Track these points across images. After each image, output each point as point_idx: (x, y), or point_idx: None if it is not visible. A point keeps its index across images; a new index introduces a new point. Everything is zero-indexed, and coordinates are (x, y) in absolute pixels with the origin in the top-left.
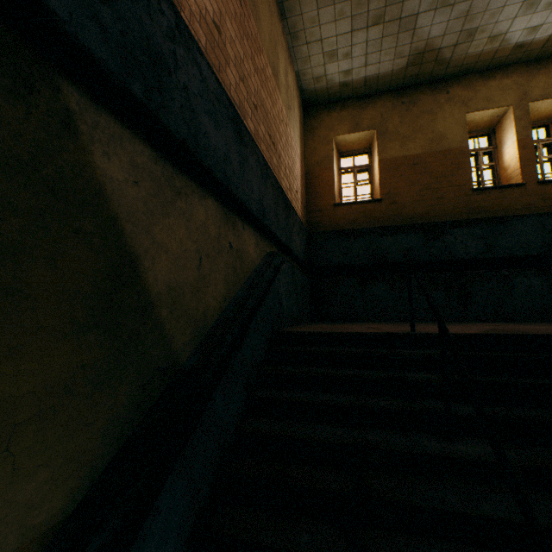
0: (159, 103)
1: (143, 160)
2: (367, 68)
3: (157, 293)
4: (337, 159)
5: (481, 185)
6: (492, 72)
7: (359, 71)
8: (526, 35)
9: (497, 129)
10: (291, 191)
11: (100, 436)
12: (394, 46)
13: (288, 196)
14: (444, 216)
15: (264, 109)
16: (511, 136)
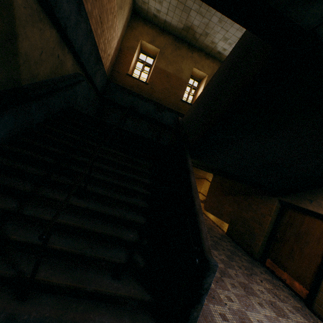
0: None
1: (30, 0)
2: (167, 16)
3: (21, 53)
4: (139, 52)
5: (186, 101)
6: (210, 57)
7: (163, 15)
8: (222, 50)
9: (201, 81)
10: (105, 53)
11: None
12: (180, 15)
13: (102, 54)
14: (167, 105)
15: (101, 2)
16: (202, 87)
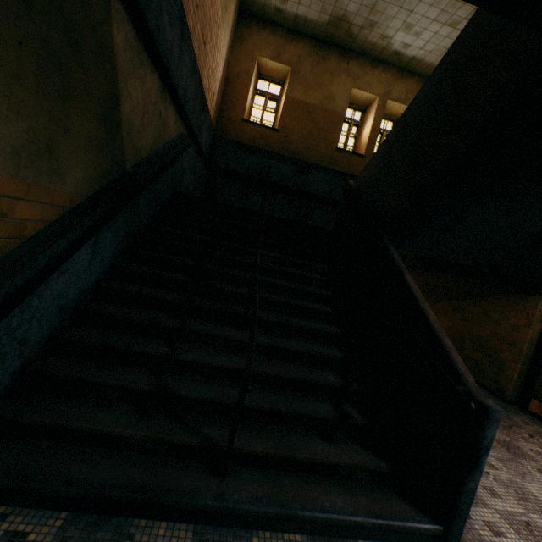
0: (147, 5)
1: (131, 37)
2: (300, 7)
3: (124, 121)
4: (256, 78)
5: (345, 148)
6: (379, 63)
7: (293, 5)
8: (402, 48)
9: (367, 110)
10: (209, 91)
11: (97, 176)
12: (323, 0)
13: (206, 94)
14: (314, 161)
15: (204, 9)
16: (371, 120)
